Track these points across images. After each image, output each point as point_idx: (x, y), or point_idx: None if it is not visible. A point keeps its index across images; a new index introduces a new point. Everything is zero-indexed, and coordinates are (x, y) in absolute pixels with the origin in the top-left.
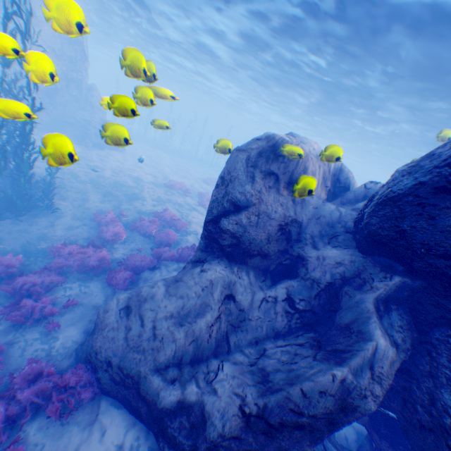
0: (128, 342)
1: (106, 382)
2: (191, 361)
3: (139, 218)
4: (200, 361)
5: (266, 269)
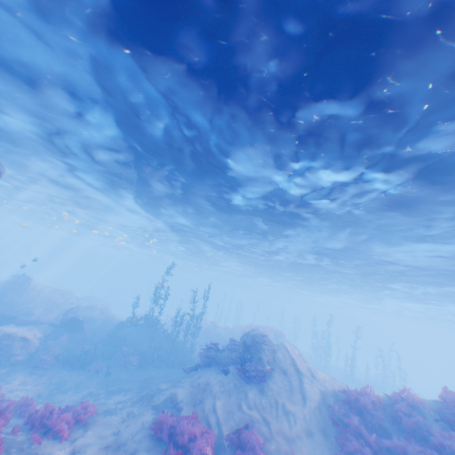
0: None
1: None
2: None
3: None
4: None
5: None
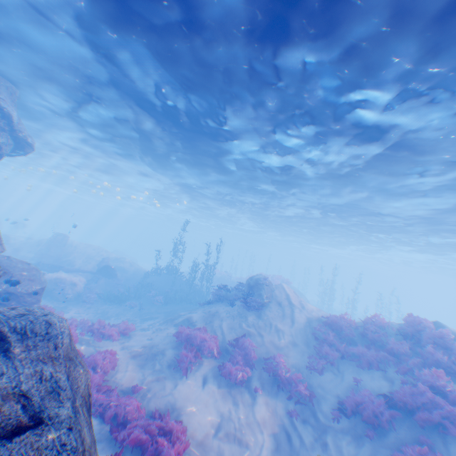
0: None
1: None
2: None
3: None
4: None
5: None
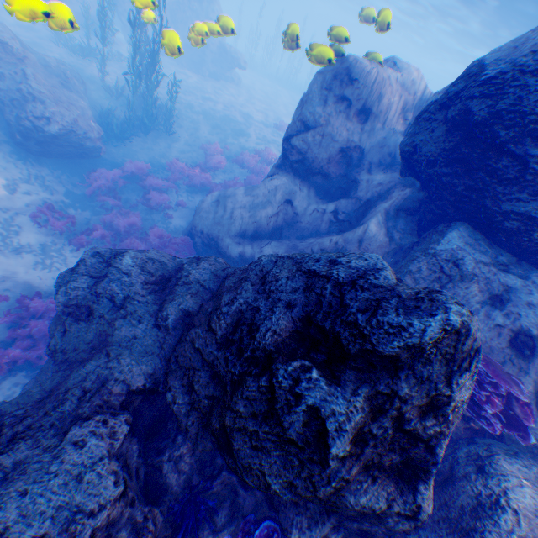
0: (215, 221)
1: (199, 246)
2: (252, 238)
3: (241, 153)
4: (258, 240)
5: (326, 190)
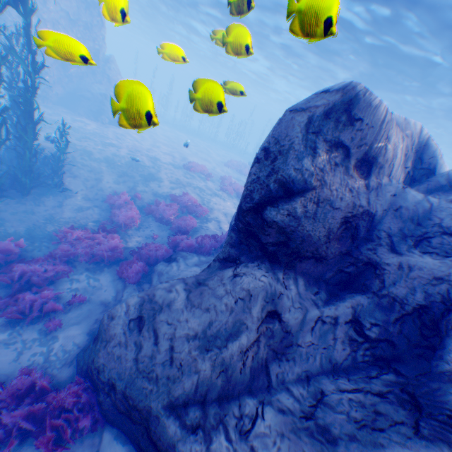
0: (137, 364)
1: (109, 410)
2: (219, 399)
3: (156, 202)
4: (231, 401)
5: (319, 276)
